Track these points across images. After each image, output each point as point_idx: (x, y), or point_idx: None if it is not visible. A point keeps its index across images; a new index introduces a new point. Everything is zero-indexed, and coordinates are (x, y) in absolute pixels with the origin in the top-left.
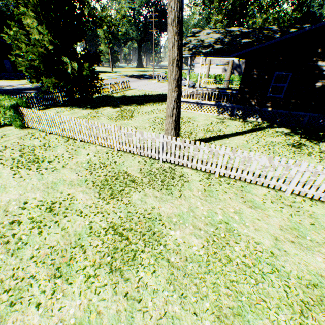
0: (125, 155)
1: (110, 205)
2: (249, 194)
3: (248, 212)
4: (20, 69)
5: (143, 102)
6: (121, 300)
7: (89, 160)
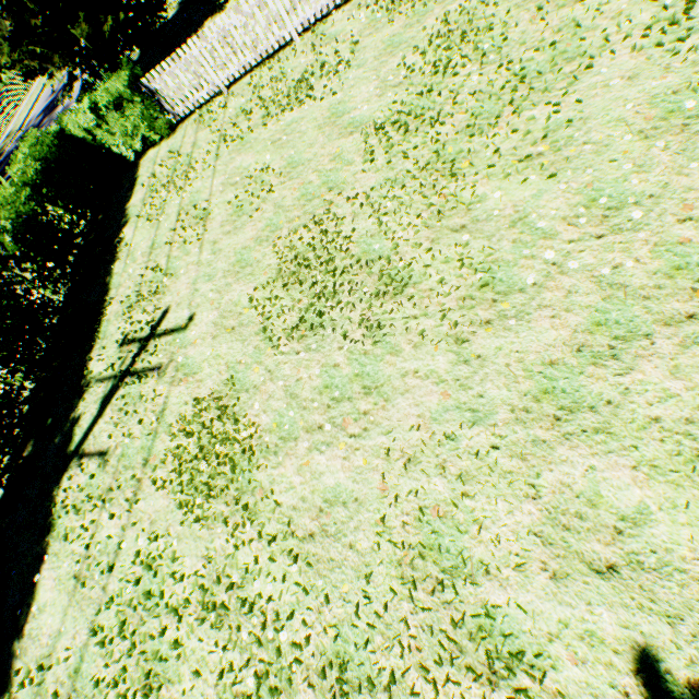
0: None
1: None
2: None
3: None
4: (3, 65)
5: None
6: None
7: (370, 17)
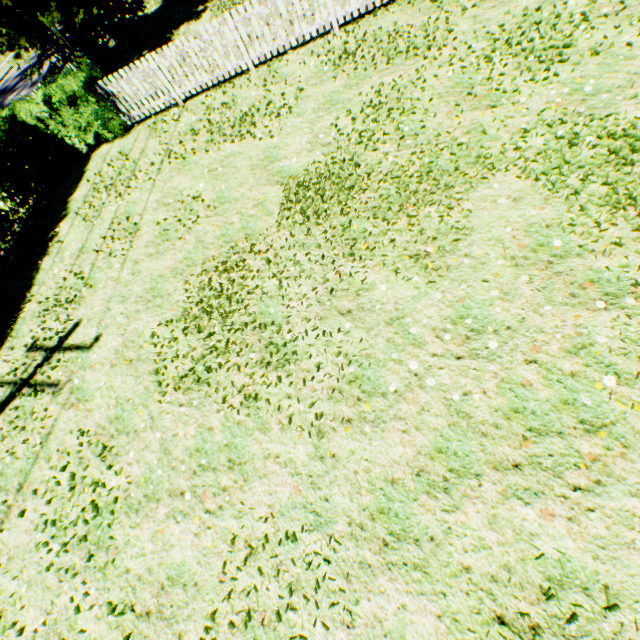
0: (361, 25)
1: (447, 54)
2: None
3: None
4: None
5: None
6: (589, 62)
7: (319, 66)
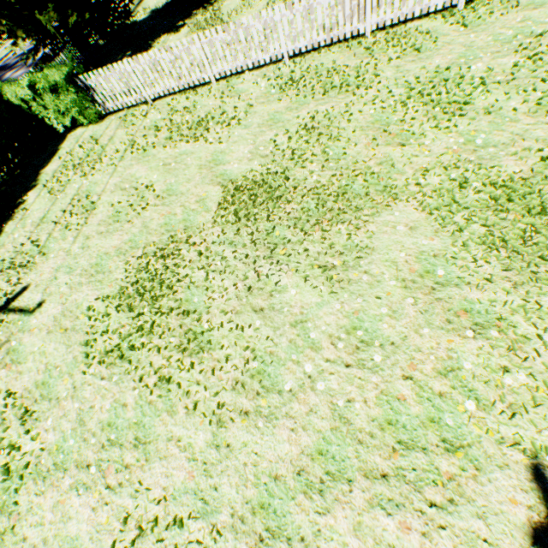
0: (307, 59)
1: (372, 94)
2: (521, 1)
3: (536, 14)
4: None
5: (208, 0)
6: (483, 118)
7: (269, 88)
